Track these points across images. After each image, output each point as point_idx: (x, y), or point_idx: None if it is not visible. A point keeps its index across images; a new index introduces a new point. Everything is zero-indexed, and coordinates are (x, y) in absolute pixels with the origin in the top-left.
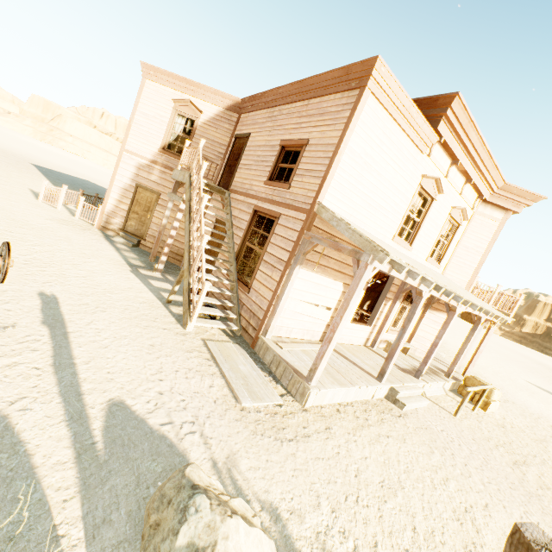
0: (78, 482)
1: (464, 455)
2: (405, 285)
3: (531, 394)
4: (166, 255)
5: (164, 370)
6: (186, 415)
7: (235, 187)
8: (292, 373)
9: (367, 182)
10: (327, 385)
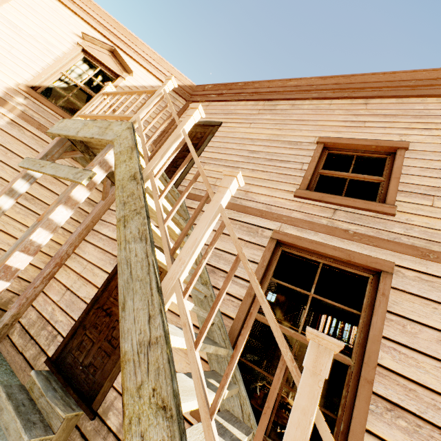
0: None
1: None
2: None
3: None
4: None
5: None
6: None
7: (194, 189)
8: None
9: None
10: None
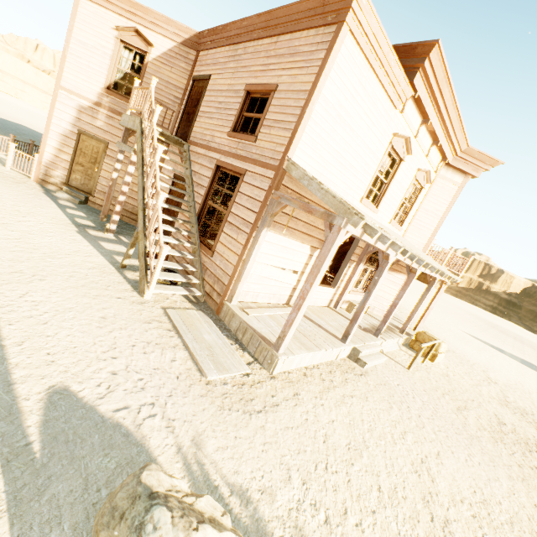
0: (6, 498)
1: (418, 407)
2: (369, 248)
3: (467, 343)
4: (118, 214)
5: (118, 346)
6: (145, 396)
7: (195, 138)
8: (260, 340)
9: (340, 138)
10: (295, 351)
